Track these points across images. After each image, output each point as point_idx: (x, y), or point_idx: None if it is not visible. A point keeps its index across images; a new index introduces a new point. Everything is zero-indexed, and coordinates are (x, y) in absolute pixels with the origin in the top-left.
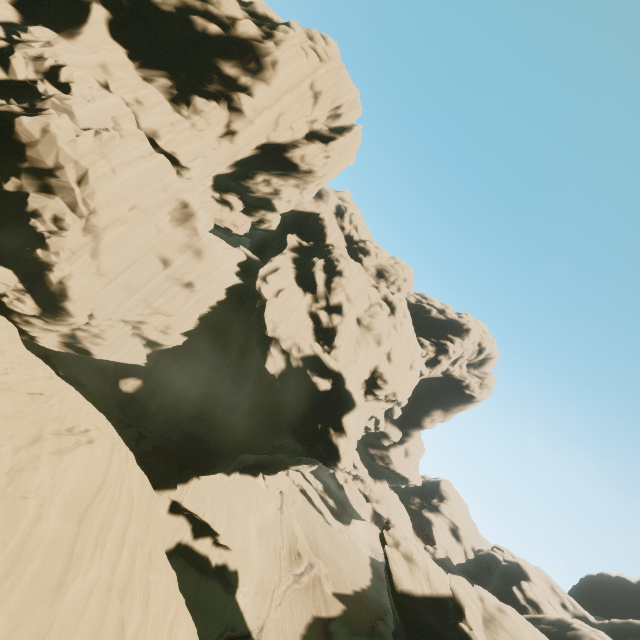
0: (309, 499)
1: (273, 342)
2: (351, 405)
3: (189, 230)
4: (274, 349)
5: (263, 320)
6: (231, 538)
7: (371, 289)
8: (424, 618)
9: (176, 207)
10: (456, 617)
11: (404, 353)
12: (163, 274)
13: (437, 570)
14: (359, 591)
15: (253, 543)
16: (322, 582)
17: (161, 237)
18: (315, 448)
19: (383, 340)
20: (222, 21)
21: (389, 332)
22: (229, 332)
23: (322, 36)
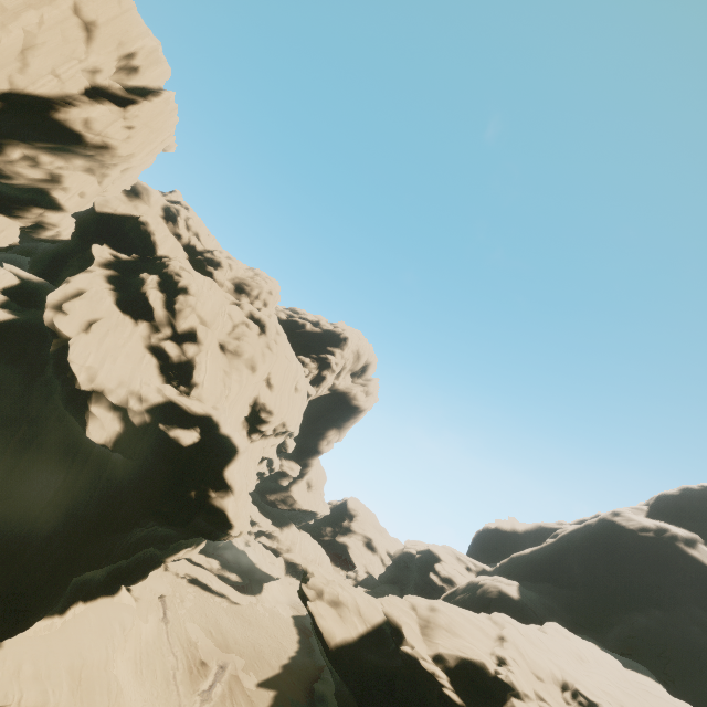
0: (204, 587)
1: (93, 397)
2: (232, 452)
3: None
4: (97, 407)
5: (68, 369)
6: (85, 705)
7: (231, 307)
8: (365, 662)
9: None
10: (396, 642)
11: (286, 375)
12: None
13: (367, 600)
14: (288, 663)
15: (129, 688)
16: (241, 680)
17: None
18: (194, 524)
19: (258, 364)
20: None
21: (263, 354)
22: (5, 399)
23: None
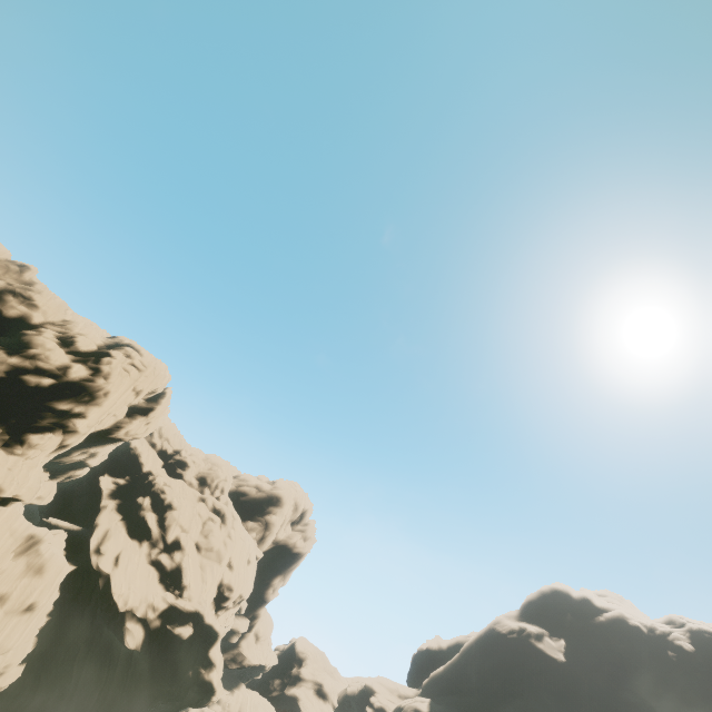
0: None
1: (127, 616)
2: (215, 637)
3: (31, 554)
4: (130, 623)
5: (111, 598)
6: None
7: (200, 506)
8: None
9: (21, 543)
10: None
11: (241, 554)
12: (1, 612)
13: None
14: None
15: None
16: None
17: (2, 577)
18: (186, 697)
19: (223, 555)
20: (54, 373)
21: (226, 544)
22: (71, 629)
23: (136, 349)
